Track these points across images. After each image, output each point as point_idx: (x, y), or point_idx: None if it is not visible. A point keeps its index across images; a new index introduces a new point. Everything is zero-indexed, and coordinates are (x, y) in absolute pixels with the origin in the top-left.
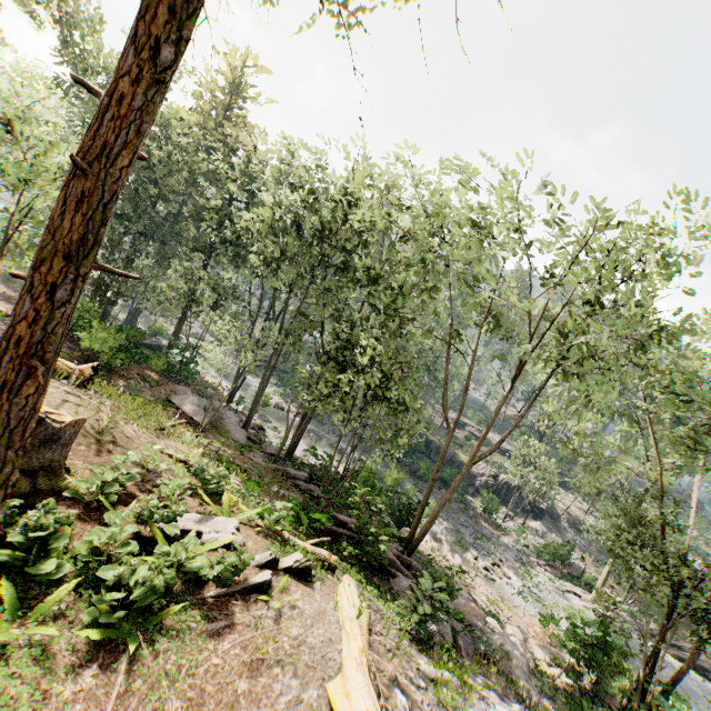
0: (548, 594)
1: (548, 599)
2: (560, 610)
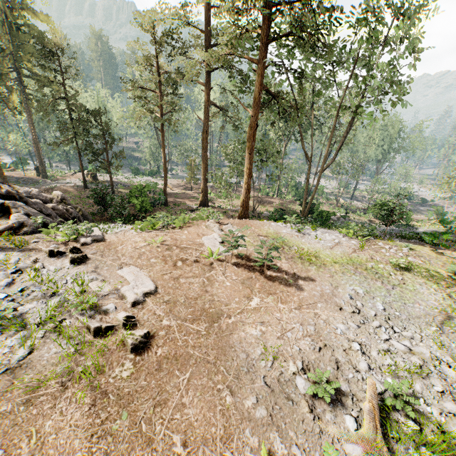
0: None
1: None
2: None
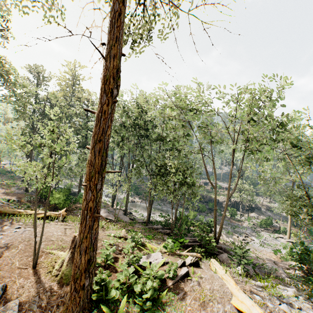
0: (271, 241)
1: (271, 243)
2: (278, 246)
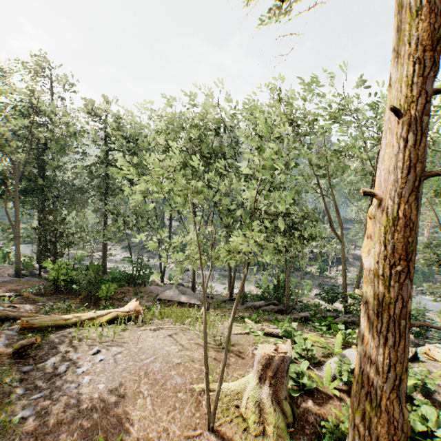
0: None
1: None
2: None
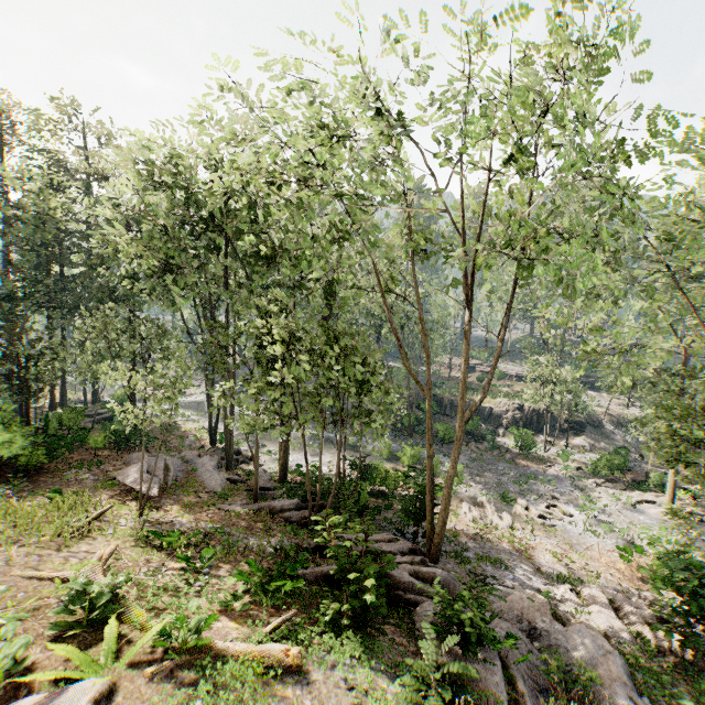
0: (619, 516)
1: (620, 521)
2: (638, 529)
